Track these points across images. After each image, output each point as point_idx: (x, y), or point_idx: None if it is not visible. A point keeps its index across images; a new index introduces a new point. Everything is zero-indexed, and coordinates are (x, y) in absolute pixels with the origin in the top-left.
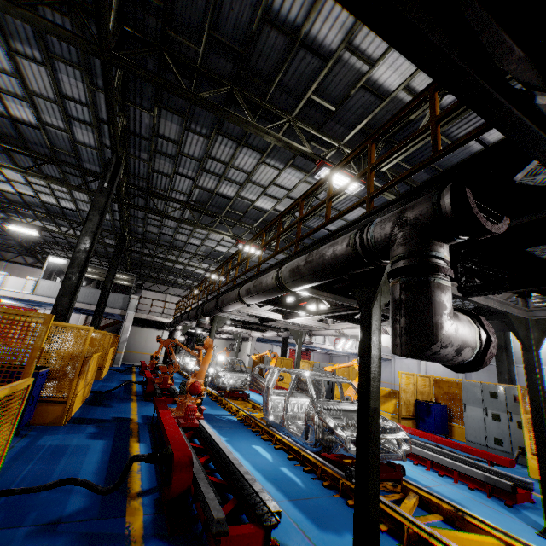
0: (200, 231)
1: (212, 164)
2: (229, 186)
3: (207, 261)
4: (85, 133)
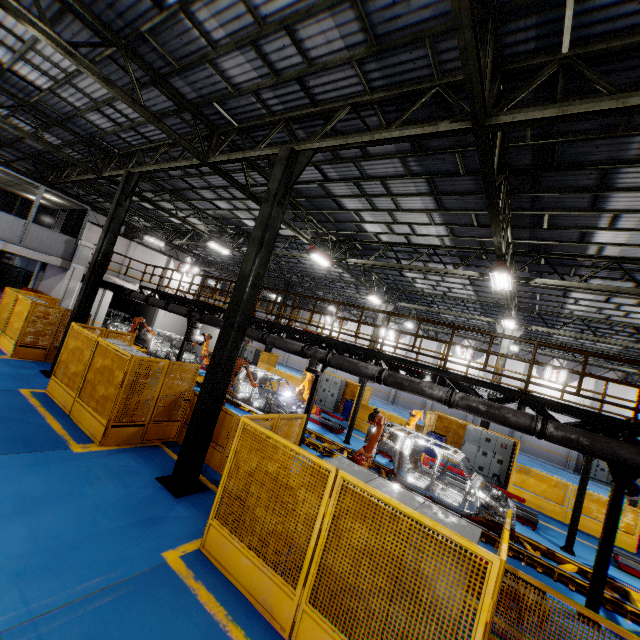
0: (247, 203)
1: (374, 185)
2: (360, 203)
3: (206, 220)
4: (246, 67)
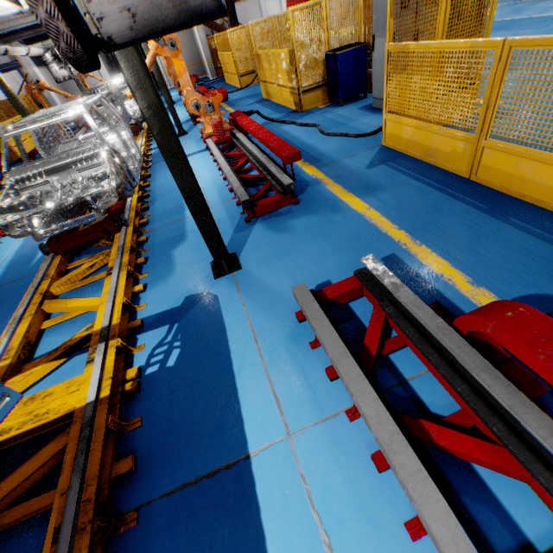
0: None
1: None
2: None
3: None
4: None
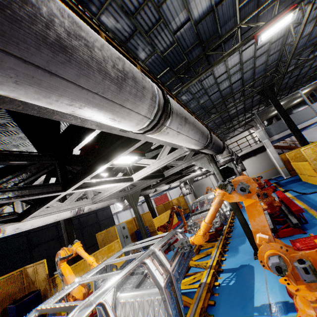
0: None
1: None
2: None
3: None
4: None
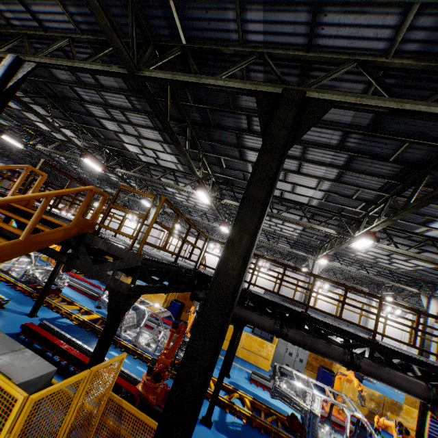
0: None
1: None
2: (15, 104)
3: None
4: None
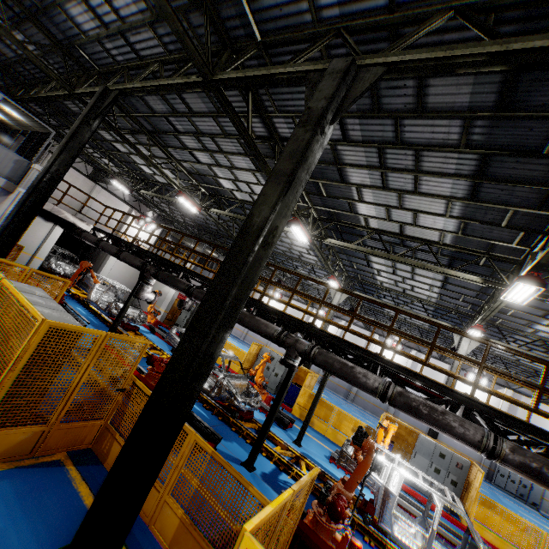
0: (232, 159)
1: (403, 155)
2: (369, 176)
3: (180, 173)
4: None
